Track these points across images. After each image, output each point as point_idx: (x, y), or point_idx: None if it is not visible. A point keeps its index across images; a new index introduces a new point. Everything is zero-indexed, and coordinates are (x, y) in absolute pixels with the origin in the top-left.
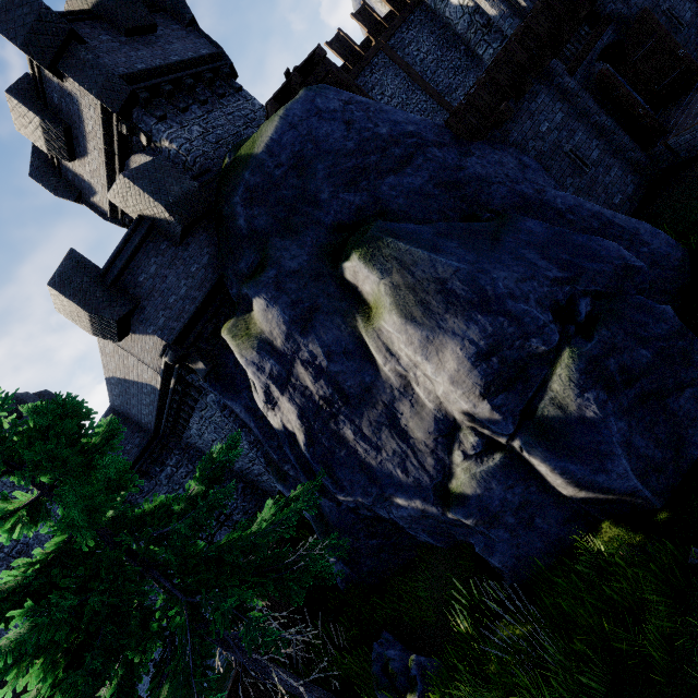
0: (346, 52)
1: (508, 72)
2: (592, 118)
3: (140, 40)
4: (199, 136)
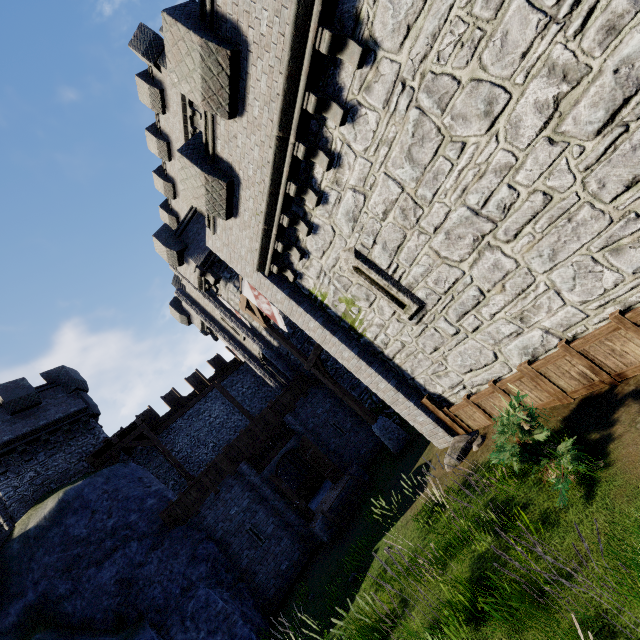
0: (197, 383)
1: (214, 474)
2: (271, 502)
3: (22, 415)
4: (28, 481)
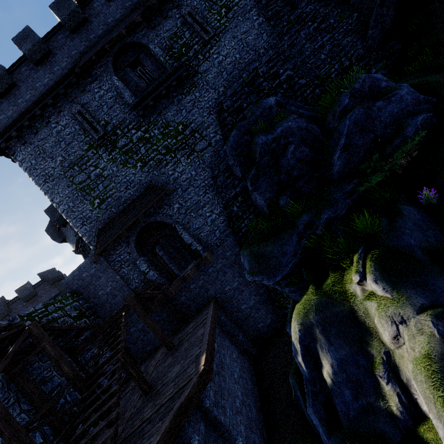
0: None
1: None
2: None
3: (31, 301)
4: None
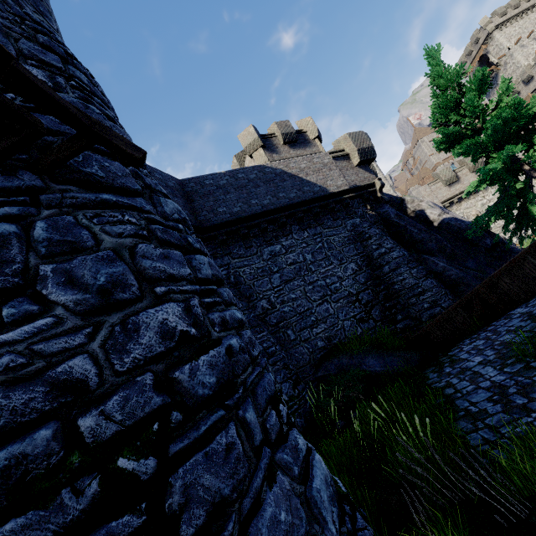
0: None
1: None
2: None
3: None
4: None
